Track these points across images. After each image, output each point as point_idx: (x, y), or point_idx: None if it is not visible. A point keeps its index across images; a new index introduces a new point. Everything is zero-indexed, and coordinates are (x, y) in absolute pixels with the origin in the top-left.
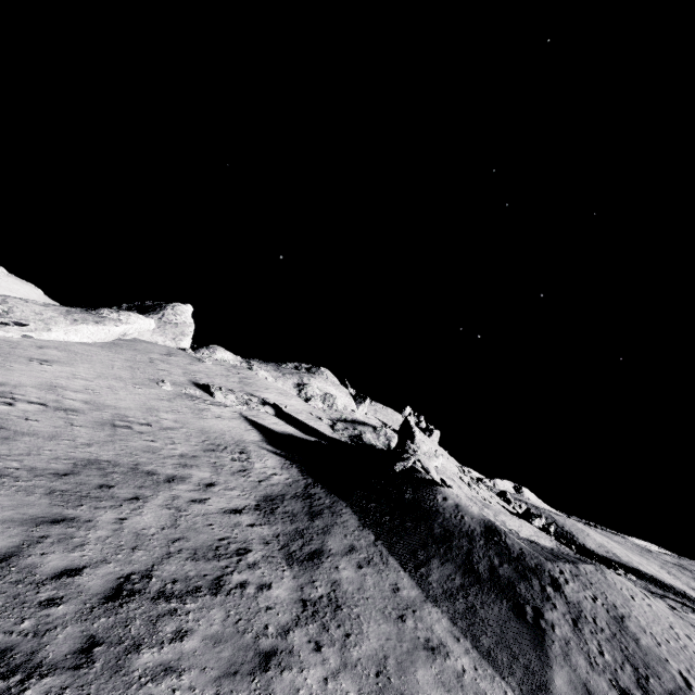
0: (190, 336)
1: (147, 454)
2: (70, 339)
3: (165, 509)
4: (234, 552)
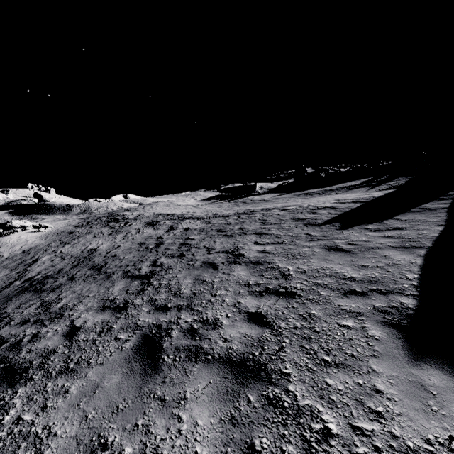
0: None
1: None
2: None
3: None
4: None
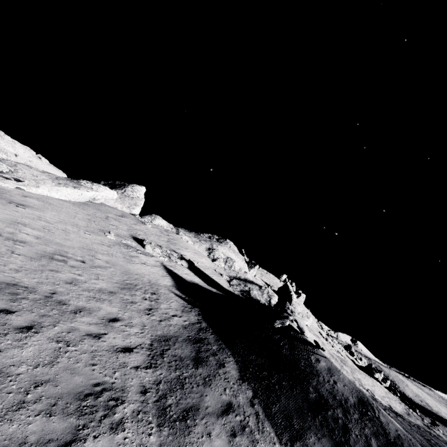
0: (140, 206)
1: (68, 285)
2: (51, 195)
3: (53, 342)
4: (102, 403)
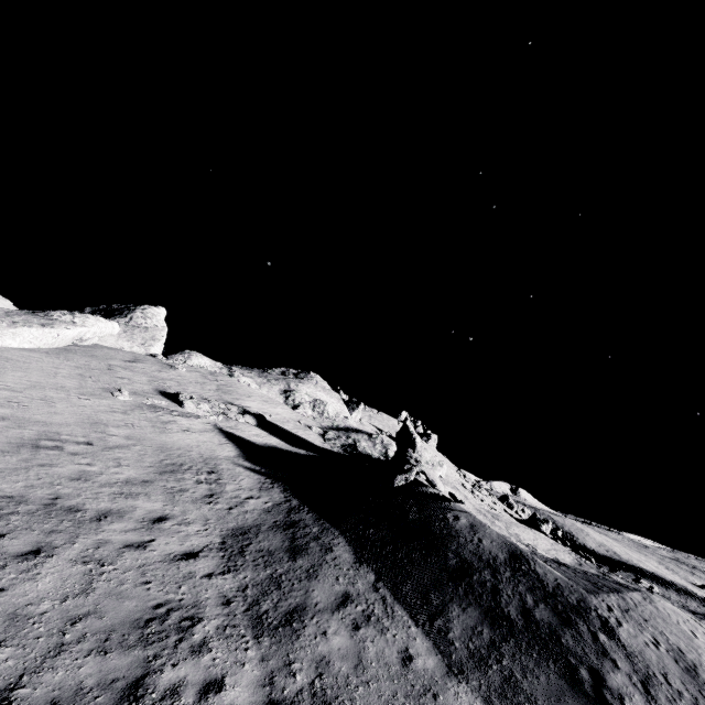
0: (162, 340)
1: (75, 483)
2: (5, 344)
3: (79, 565)
4: (173, 626)
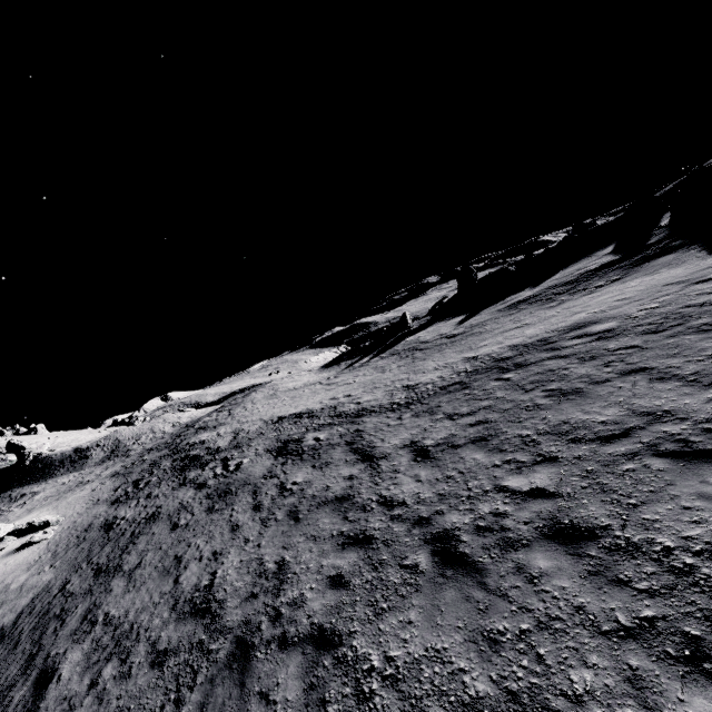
0: None
1: None
2: None
3: None
4: None
